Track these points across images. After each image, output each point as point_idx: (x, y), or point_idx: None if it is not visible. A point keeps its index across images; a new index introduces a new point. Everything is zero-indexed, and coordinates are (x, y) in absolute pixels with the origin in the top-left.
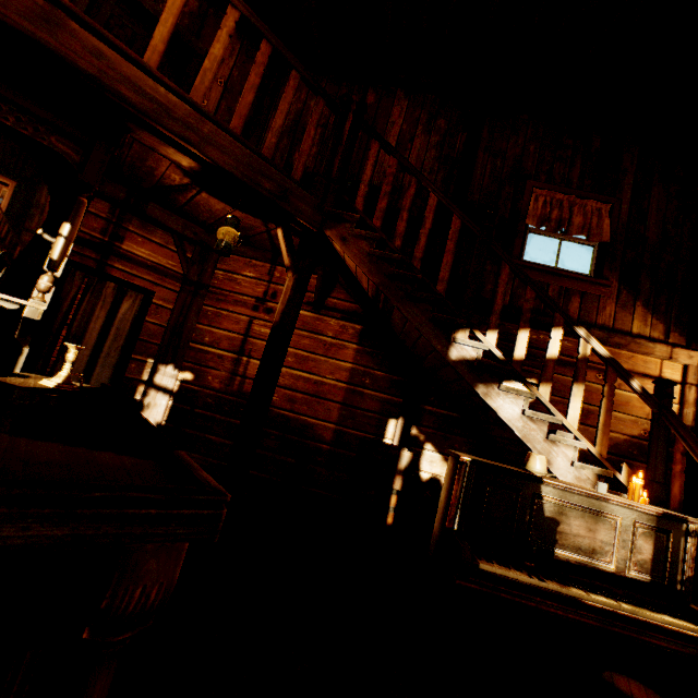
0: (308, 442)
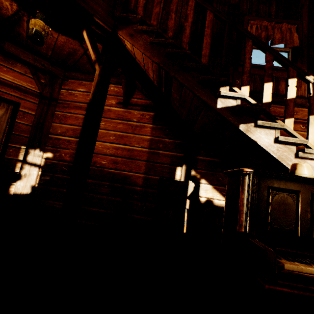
0: (127, 187)
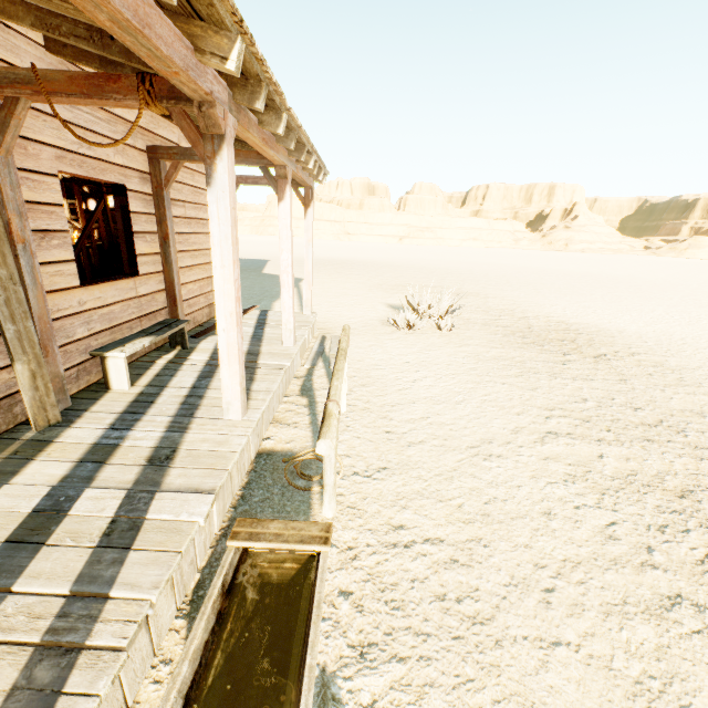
0: None
